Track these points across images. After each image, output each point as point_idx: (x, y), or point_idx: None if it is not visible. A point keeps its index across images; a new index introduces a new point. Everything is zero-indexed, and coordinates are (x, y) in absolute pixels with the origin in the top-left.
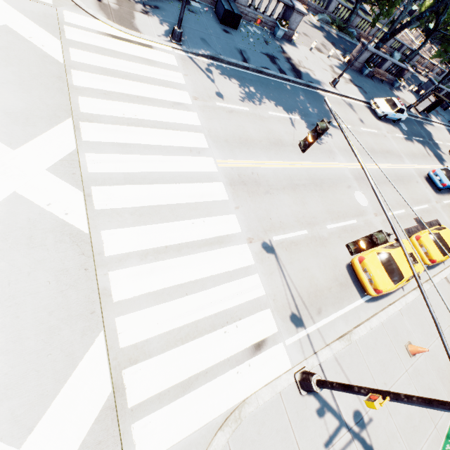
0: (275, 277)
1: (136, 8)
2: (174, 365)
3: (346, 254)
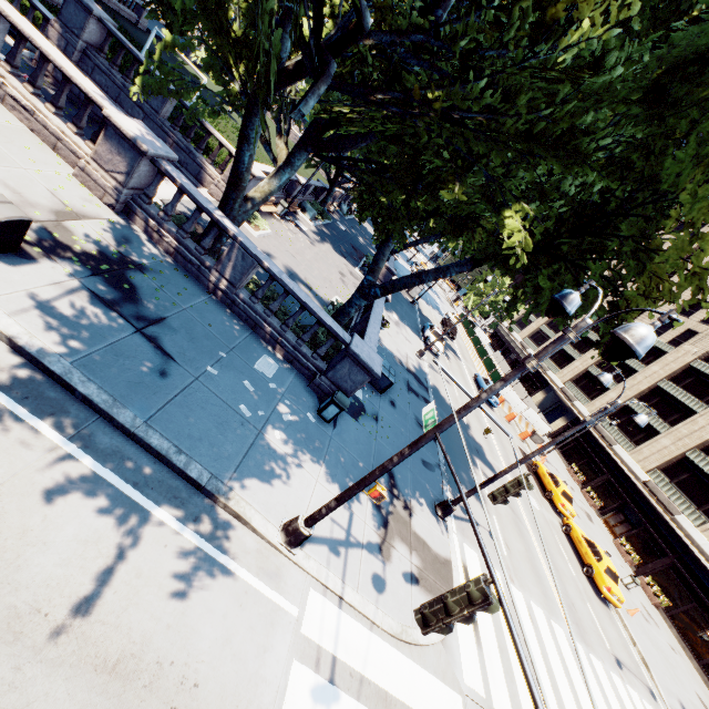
0: (635, 681)
1: (403, 515)
2: None
3: (587, 584)
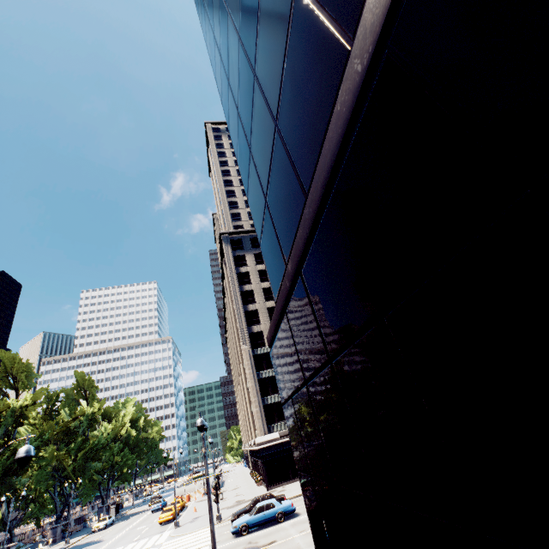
0: (147, 537)
1: None
2: (149, 544)
3: (157, 527)
